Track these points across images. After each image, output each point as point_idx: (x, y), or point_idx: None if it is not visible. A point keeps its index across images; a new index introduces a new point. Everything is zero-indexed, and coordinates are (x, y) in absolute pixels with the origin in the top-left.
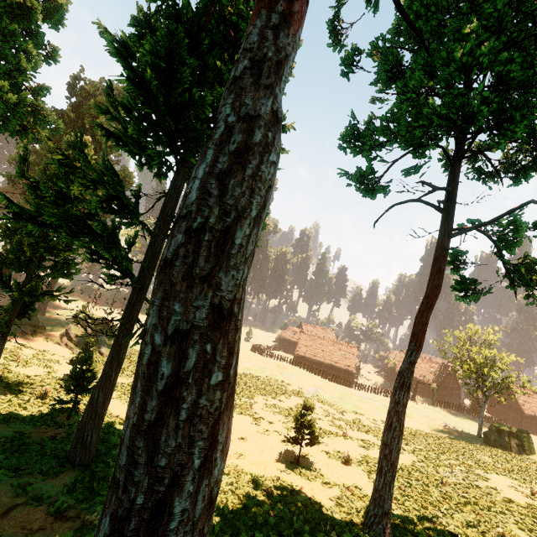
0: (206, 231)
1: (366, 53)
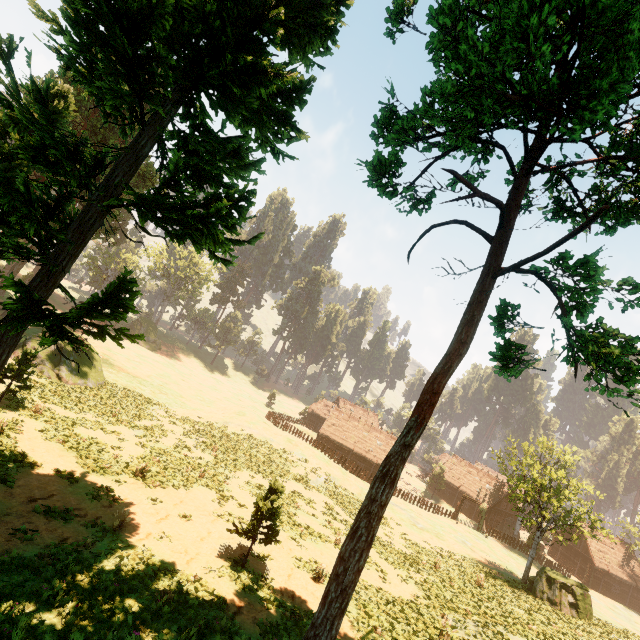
0: None
1: (427, 14)
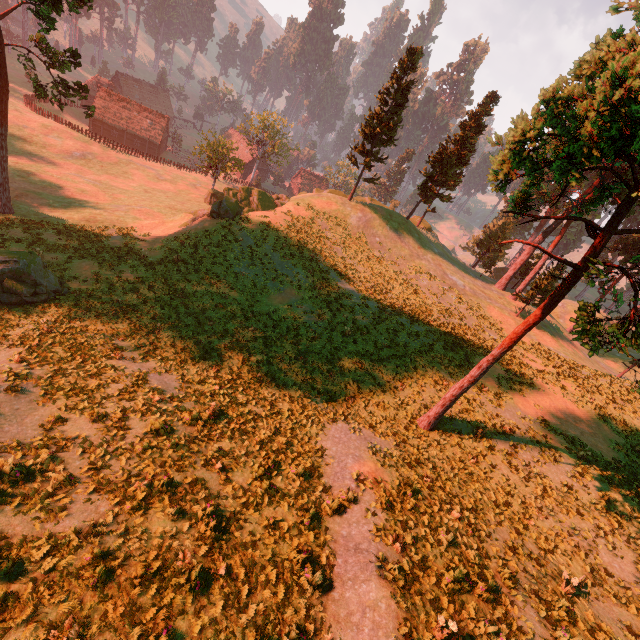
0: None
1: None
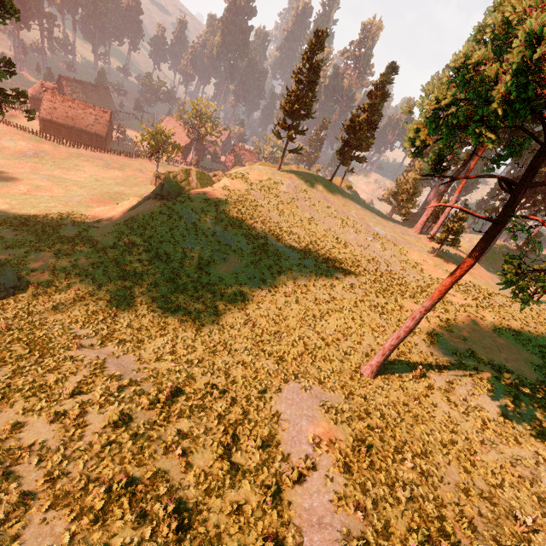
0: None
1: None
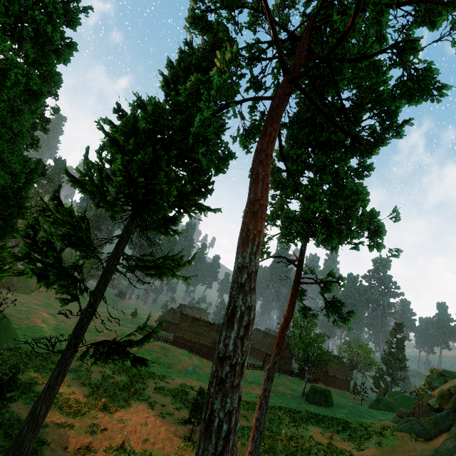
0: (237, 365)
1: None
